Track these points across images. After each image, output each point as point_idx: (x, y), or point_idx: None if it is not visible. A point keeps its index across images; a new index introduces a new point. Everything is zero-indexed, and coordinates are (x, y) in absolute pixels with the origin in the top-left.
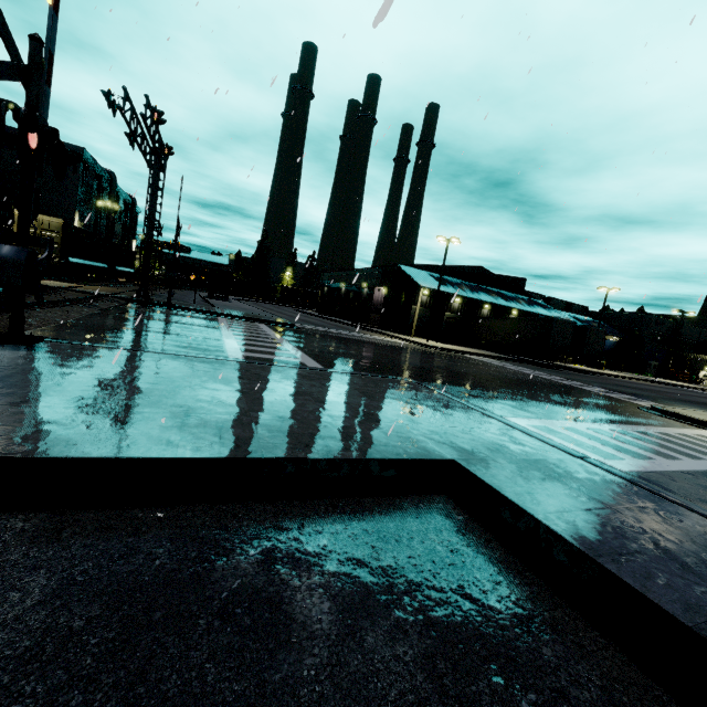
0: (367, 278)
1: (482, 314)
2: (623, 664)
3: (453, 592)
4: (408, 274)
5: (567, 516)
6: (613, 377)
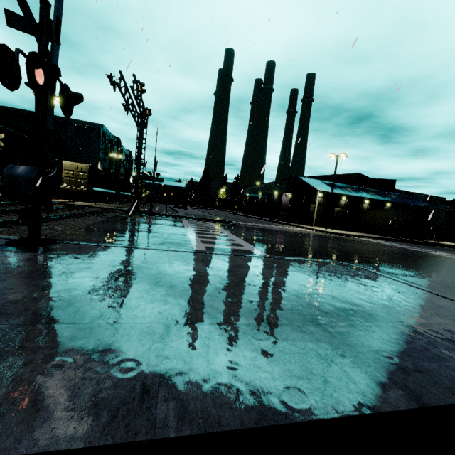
0: (276, 188)
1: (363, 207)
2: None
3: None
4: (307, 182)
5: None
6: None
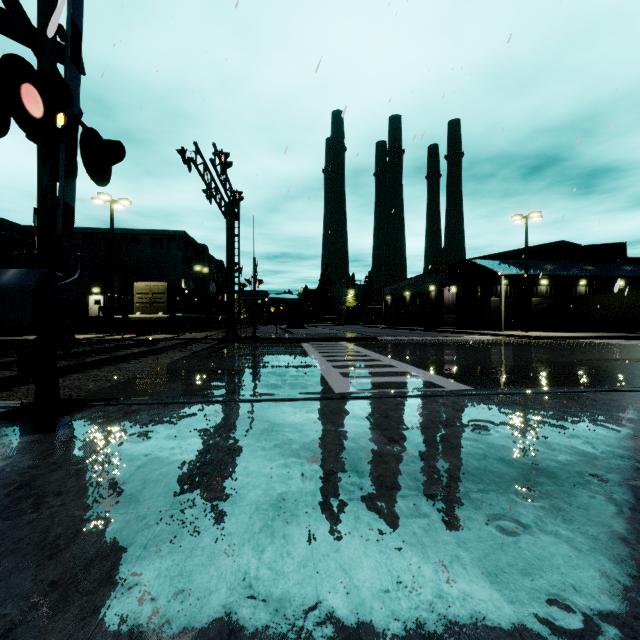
0: (432, 282)
1: (578, 292)
2: None
3: None
4: (480, 266)
5: None
6: None
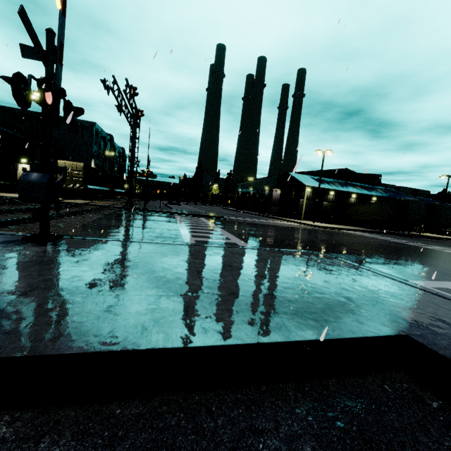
0: (267, 184)
1: (350, 201)
2: None
3: None
4: (296, 178)
5: None
6: None
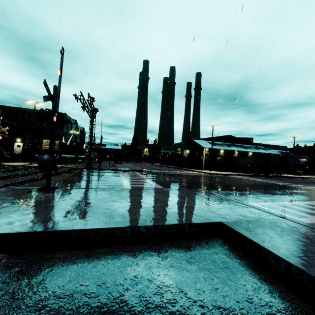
0: (179, 147)
1: (234, 156)
2: (304, 306)
3: (224, 277)
4: (197, 143)
5: (273, 242)
6: (307, 178)
